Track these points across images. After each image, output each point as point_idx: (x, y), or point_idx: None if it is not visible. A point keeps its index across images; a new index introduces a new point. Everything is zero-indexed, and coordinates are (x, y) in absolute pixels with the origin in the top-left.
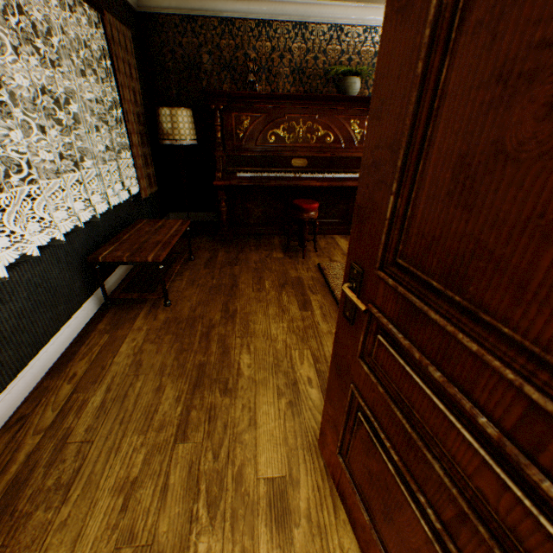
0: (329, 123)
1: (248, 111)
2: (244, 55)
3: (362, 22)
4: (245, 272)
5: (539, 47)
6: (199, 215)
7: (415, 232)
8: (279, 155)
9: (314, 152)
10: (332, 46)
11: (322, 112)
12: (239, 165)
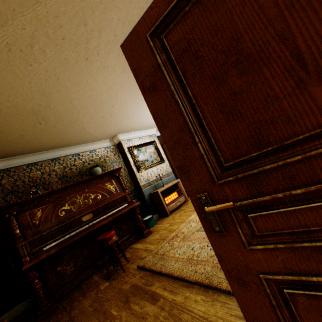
0: (95, 189)
1: (38, 206)
2: (22, 182)
3: (87, 149)
4: (88, 320)
5: (221, 66)
6: (6, 315)
7: (223, 145)
8: (72, 219)
9: (94, 206)
10: (77, 161)
11: (89, 186)
12: (43, 242)
